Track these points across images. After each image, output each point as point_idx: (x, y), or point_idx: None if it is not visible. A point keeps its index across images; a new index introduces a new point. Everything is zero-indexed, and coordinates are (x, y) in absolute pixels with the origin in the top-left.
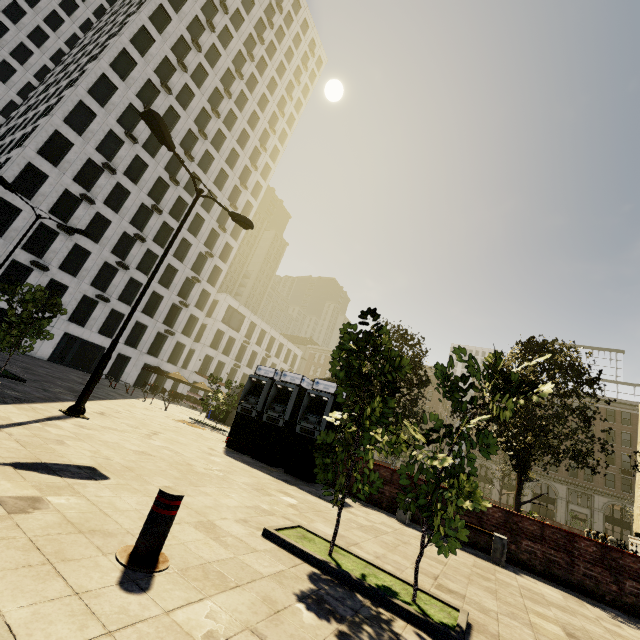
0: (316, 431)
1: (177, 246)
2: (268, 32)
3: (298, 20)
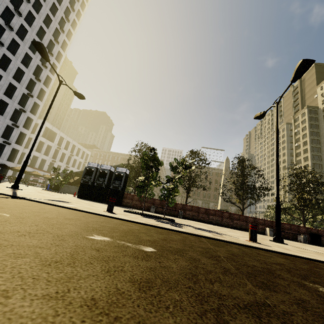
0: (119, 187)
1: (6, 88)
2: None
3: None
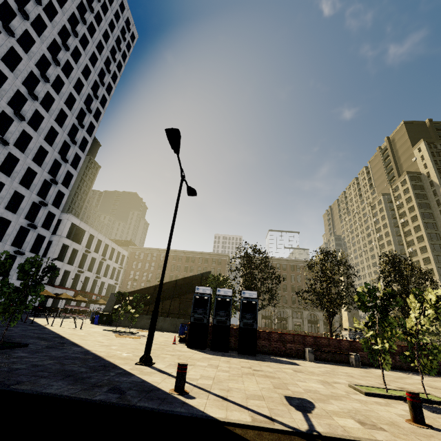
0: (254, 323)
1: (23, 174)
2: (95, 3)
3: (117, 0)
